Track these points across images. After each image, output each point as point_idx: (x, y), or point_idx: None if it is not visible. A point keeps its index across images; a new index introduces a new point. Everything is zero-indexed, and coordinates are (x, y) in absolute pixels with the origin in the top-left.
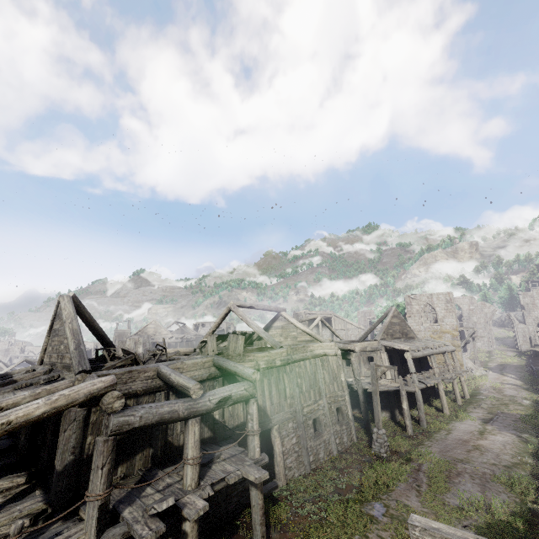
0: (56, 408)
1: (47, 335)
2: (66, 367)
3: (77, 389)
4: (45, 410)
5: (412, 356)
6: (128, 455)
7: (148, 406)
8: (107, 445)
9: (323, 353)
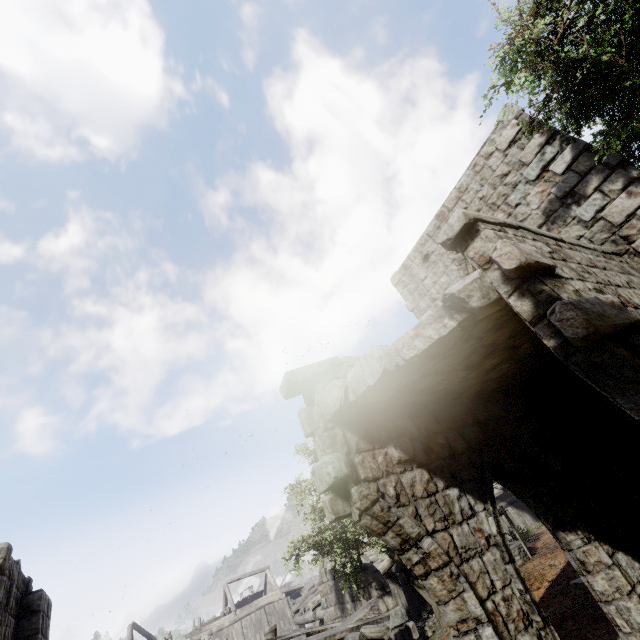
0: None
1: None
2: None
3: None
4: None
5: None
6: None
7: None
8: None
9: (268, 602)
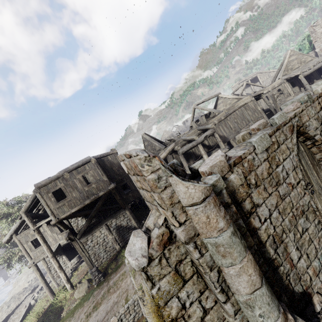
0: (167, 153)
1: (144, 148)
2: (159, 150)
3: (168, 148)
4: (166, 154)
5: (303, 76)
6: (187, 161)
7: (186, 146)
8: (182, 156)
9: (244, 103)
